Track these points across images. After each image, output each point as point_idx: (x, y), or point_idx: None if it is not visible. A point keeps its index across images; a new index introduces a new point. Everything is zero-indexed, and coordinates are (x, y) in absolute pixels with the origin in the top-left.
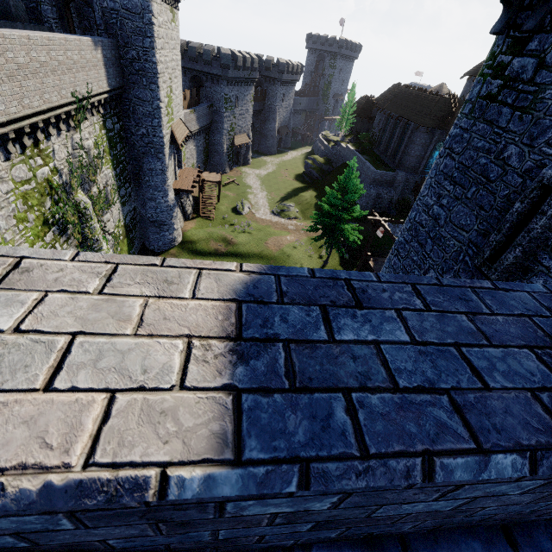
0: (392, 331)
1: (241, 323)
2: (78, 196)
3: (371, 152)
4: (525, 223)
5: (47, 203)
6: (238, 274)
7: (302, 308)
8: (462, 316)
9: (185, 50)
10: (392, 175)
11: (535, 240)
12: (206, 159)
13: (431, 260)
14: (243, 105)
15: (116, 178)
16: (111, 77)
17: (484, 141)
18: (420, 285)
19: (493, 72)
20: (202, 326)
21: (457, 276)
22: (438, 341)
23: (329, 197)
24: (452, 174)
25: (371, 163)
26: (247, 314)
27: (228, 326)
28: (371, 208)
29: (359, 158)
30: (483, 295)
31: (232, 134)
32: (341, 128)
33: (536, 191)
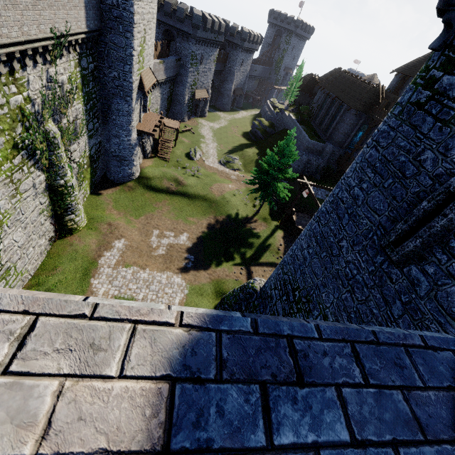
0: (332, 424)
1: (171, 422)
2: (48, 125)
3: (308, 123)
4: (428, 220)
5: (18, 128)
6: (177, 331)
7: (241, 388)
8: (398, 394)
9: (162, 4)
10: (322, 146)
11: (433, 235)
12: (169, 106)
13: (345, 232)
14: (207, 64)
15: (85, 113)
16: (90, 19)
17: (406, 142)
18: (359, 343)
19: (425, 83)
20: (124, 431)
21: (364, 250)
22: (377, 438)
23: (269, 158)
24: (375, 164)
25: (307, 133)
26: (180, 403)
27: (155, 428)
28: (301, 170)
29: (297, 127)
30: (415, 357)
31: (194, 88)
32: (286, 99)
33: (442, 195)
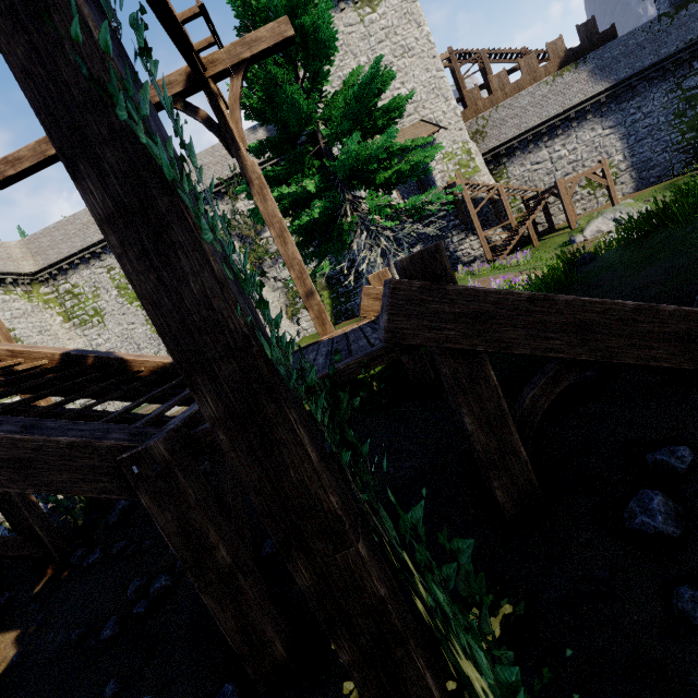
0: None
1: None
2: None
3: None
4: None
5: None
6: None
7: None
8: None
9: None
10: None
11: None
12: None
13: None
14: None
15: None
16: None
17: None
18: None
19: None
20: None
21: None
22: None
23: None
24: None
25: None
26: None
27: None
28: None
29: None
30: None
31: None
32: None
33: None
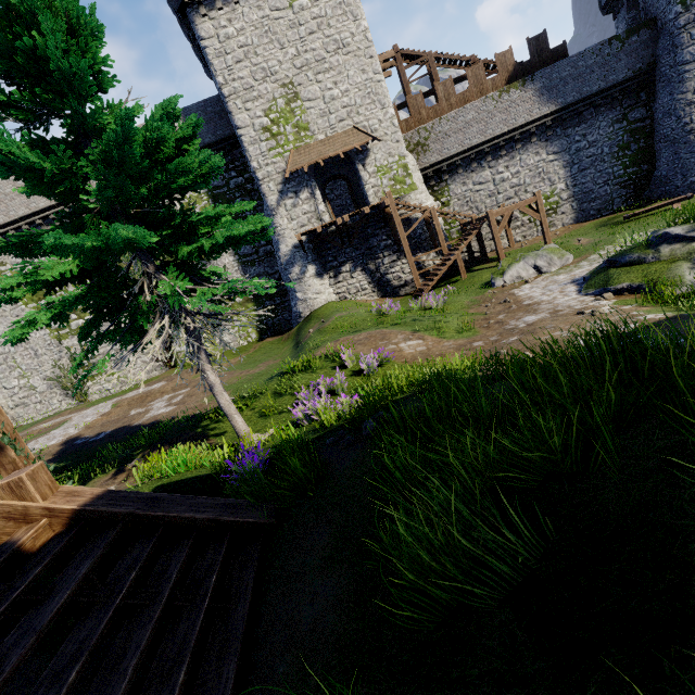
0: None
1: None
2: None
3: None
4: None
5: None
6: None
7: None
8: None
9: None
10: None
11: None
12: (640, 169)
13: None
14: None
15: None
16: (205, 135)
17: None
18: None
19: None
20: None
21: None
22: None
23: None
24: None
25: None
26: None
27: None
28: None
29: None
30: None
31: None
32: None
33: None
